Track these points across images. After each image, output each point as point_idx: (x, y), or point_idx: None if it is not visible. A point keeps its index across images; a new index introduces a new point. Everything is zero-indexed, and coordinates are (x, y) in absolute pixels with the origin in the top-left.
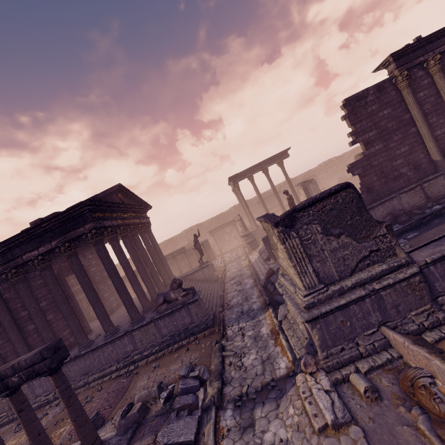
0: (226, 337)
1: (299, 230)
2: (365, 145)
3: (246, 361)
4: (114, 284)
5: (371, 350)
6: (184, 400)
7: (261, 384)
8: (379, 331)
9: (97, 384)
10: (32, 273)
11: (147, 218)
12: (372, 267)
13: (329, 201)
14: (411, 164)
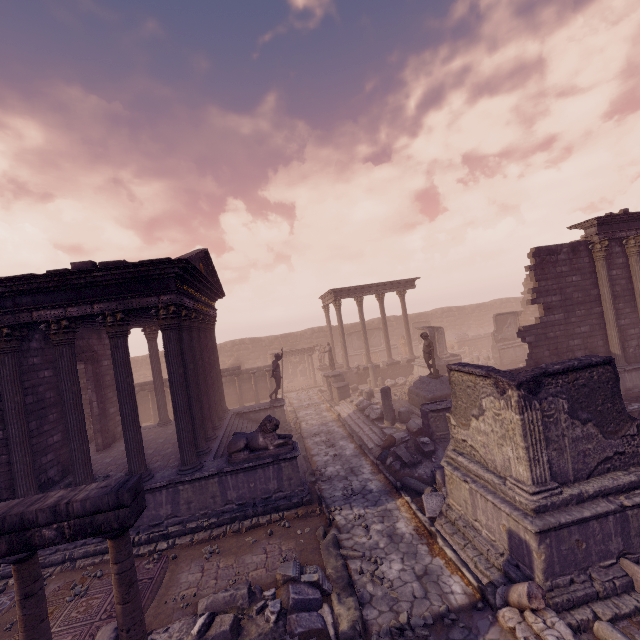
0: (335, 525)
1: (542, 401)
2: (545, 309)
3: (387, 571)
4: (174, 399)
5: (611, 589)
6: (308, 622)
7: (429, 613)
8: (617, 564)
9: (91, 564)
10: (26, 343)
11: (215, 310)
12: (614, 474)
13: (583, 373)
14: (588, 349)
